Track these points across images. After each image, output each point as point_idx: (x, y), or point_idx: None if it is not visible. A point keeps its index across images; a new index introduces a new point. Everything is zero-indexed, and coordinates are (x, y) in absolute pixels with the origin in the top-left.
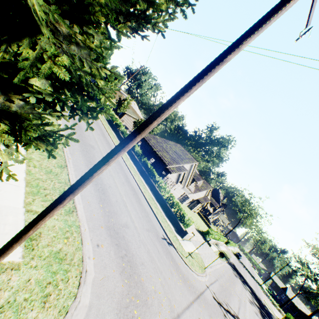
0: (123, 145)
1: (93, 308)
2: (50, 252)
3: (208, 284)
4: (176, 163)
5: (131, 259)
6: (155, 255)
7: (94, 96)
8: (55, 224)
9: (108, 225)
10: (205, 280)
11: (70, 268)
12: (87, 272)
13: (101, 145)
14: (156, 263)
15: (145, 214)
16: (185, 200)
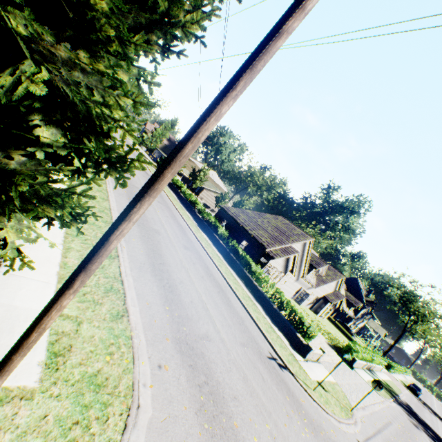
0: (146, 187)
1: None
2: (83, 375)
3: (362, 440)
4: (280, 243)
5: (215, 390)
6: (257, 384)
7: (109, 132)
8: (94, 334)
9: (177, 335)
10: (354, 431)
11: (111, 400)
12: (141, 408)
13: (170, 229)
14: (259, 398)
15: (237, 320)
16: (304, 299)
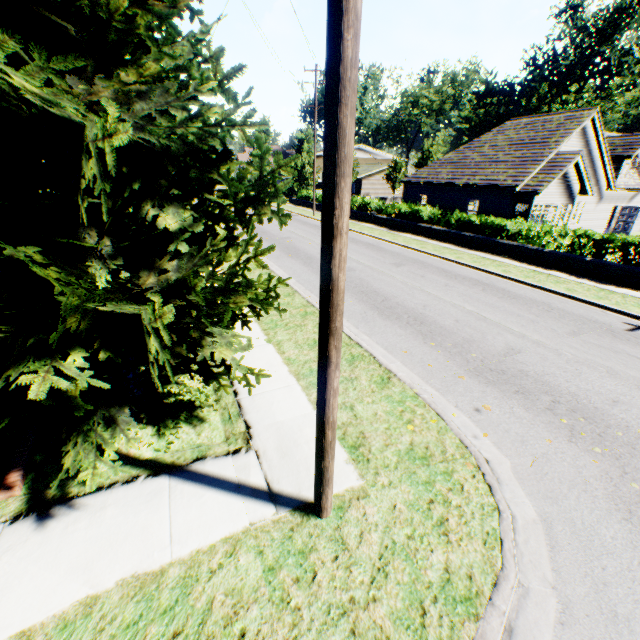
0: (329, 168)
1: (555, 521)
2: (398, 455)
3: None
4: (534, 162)
5: (575, 406)
6: (637, 372)
7: (226, 148)
8: (374, 411)
9: (470, 368)
10: None
11: (449, 467)
12: (491, 462)
13: (360, 256)
14: None
15: (539, 308)
16: (631, 221)
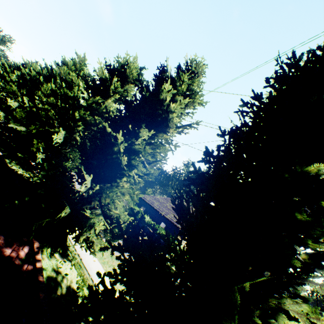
0: None
1: None
2: None
3: None
4: None
5: None
6: None
7: None
8: None
9: None
10: None
11: None
12: None
13: None
14: None
15: None
16: None
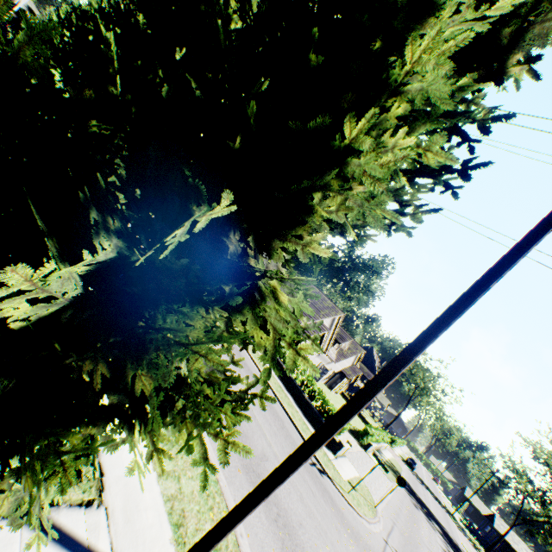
0: (348, 415)
1: None
2: None
3: (385, 536)
4: (310, 317)
5: (286, 521)
6: (310, 501)
7: (299, 342)
8: (192, 488)
9: (244, 463)
10: (379, 529)
11: None
12: None
13: None
14: (315, 518)
15: (279, 422)
16: (322, 375)
